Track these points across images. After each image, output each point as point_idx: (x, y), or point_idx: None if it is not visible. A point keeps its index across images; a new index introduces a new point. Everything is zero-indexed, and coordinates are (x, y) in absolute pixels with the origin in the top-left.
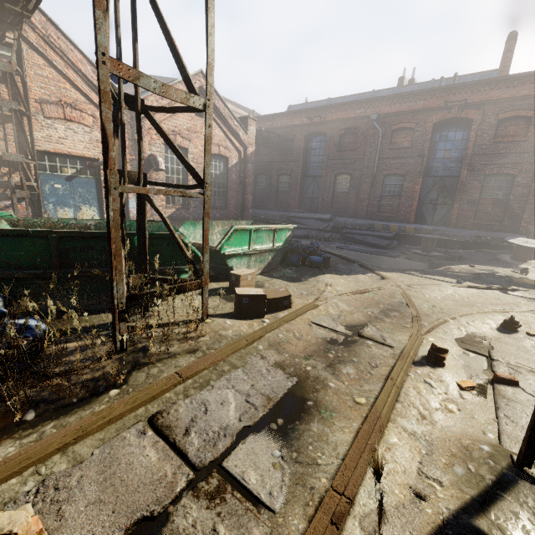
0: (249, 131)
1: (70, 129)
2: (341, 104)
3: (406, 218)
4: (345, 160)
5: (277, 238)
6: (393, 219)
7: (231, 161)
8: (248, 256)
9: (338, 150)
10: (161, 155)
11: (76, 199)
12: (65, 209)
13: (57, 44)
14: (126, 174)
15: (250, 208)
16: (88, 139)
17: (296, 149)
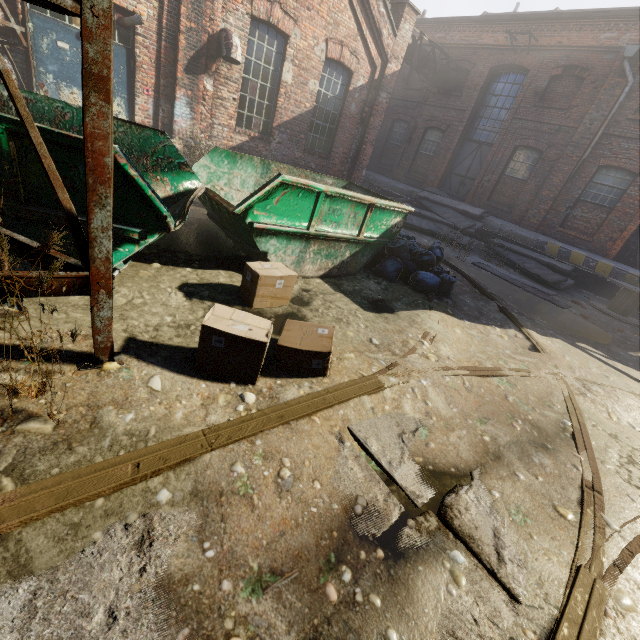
0: (400, 32)
1: None
2: (578, 16)
3: (604, 248)
4: (542, 125)
5: (370, 223)
6: (581, 243)
7: (355, 80)
8: (304, 240)
9: (538, 105)
10: (242, 37)
11: None
12: (74, 90)
13: None
14: None
15: (364, 167)
16: None
17: (468, 89)
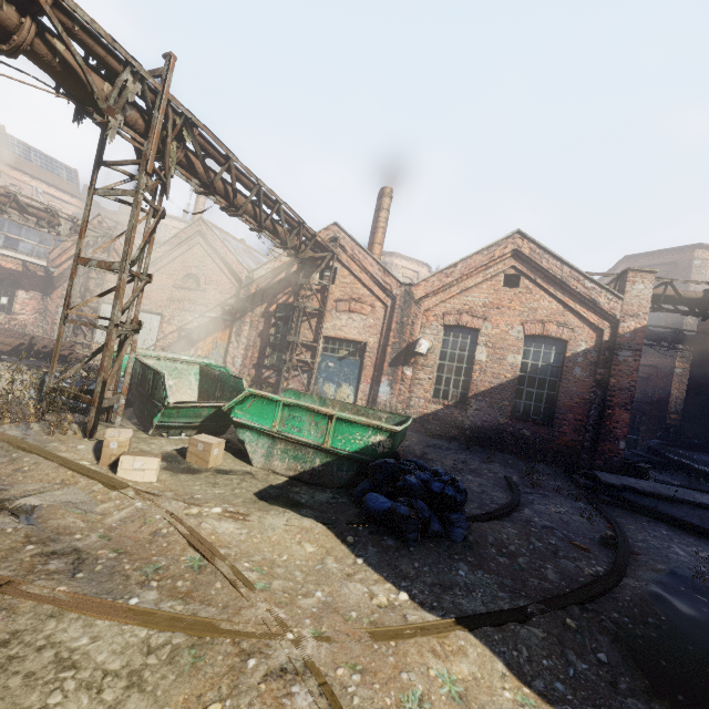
0: (629, 293)
1: (351, 318)
2: None
3: None
4: None
5: (337, 434)
6: None
7: (573, 346)
8: (271, 438)
9: None
10: (437, 338)
11: (341, 377)
12: (330, 384)
13: (357, 258)
14: (128, 321)
15: (621, 438)
16: (362, 325)
17: None
